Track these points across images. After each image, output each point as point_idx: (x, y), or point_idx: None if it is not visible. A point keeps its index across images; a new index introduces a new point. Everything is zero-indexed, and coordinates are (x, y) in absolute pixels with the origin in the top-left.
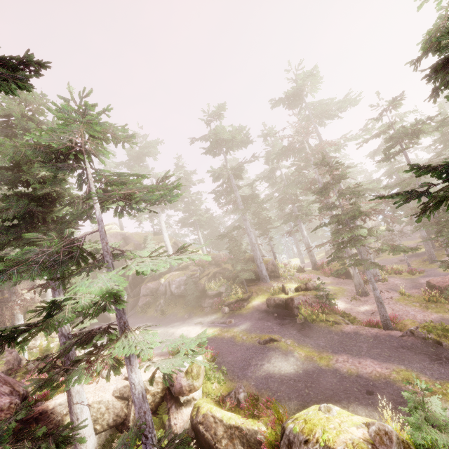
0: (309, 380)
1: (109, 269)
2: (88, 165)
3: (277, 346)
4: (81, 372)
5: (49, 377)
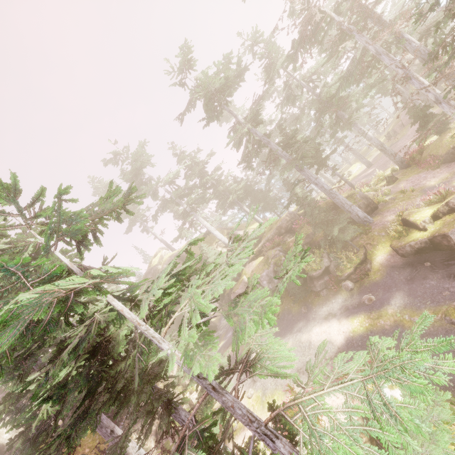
0: None
1: (268, 443)
2: (111, 299)
3: None
4: None
5: None
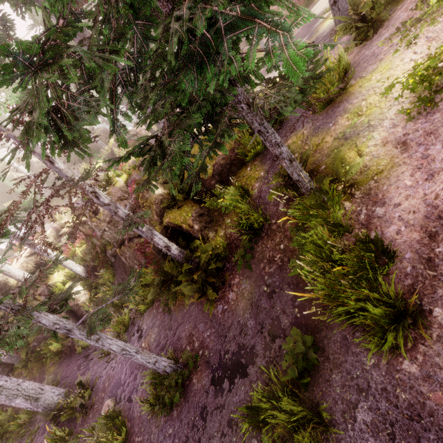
0: None
1: None
2: None
3: None
4: None
5: None
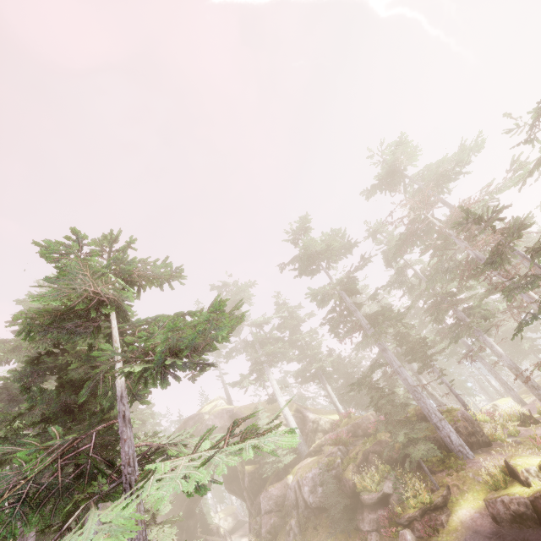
0: None
1: (126, 496)
2: (114, 318)
3: None
4: None
5: None
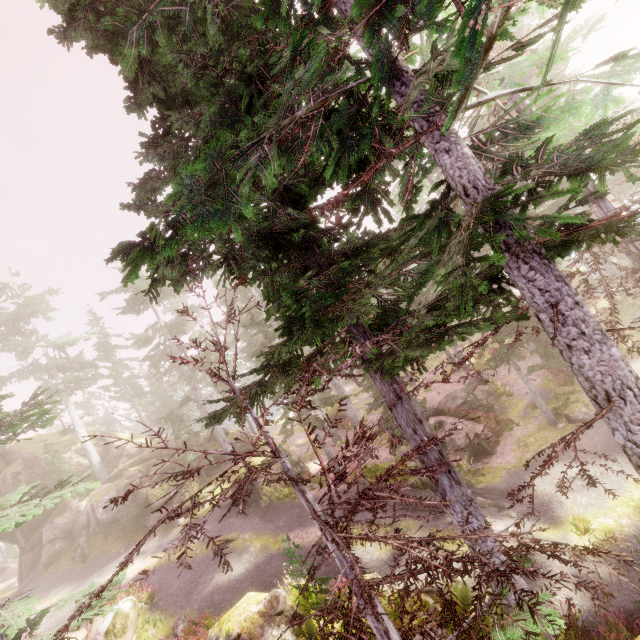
0: (256, 574)
1: None
2: None
3: (233, 547)
4: None
5: None
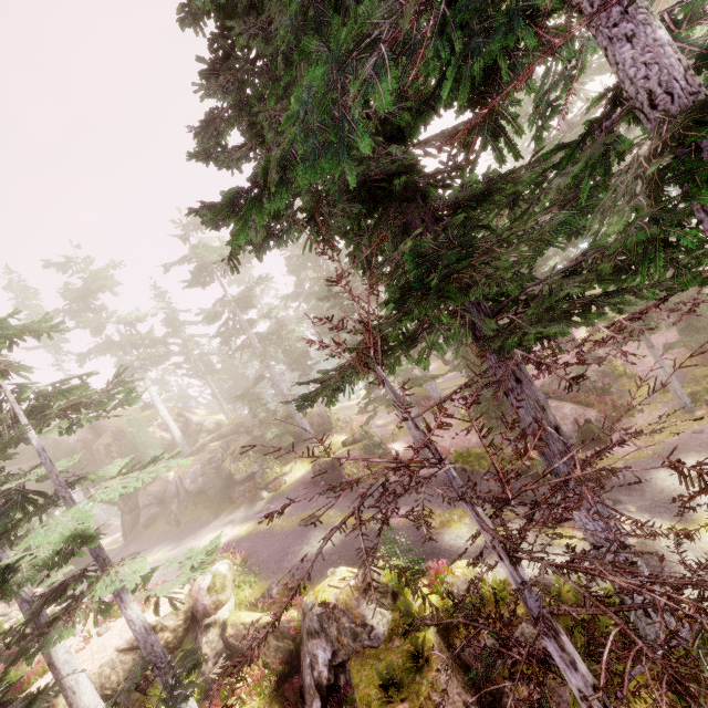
0: (344, 549)
1: (69, 505)
2: (5, 384)
3: (318, 523)
4: (61, 629)
5: (21, 647)
